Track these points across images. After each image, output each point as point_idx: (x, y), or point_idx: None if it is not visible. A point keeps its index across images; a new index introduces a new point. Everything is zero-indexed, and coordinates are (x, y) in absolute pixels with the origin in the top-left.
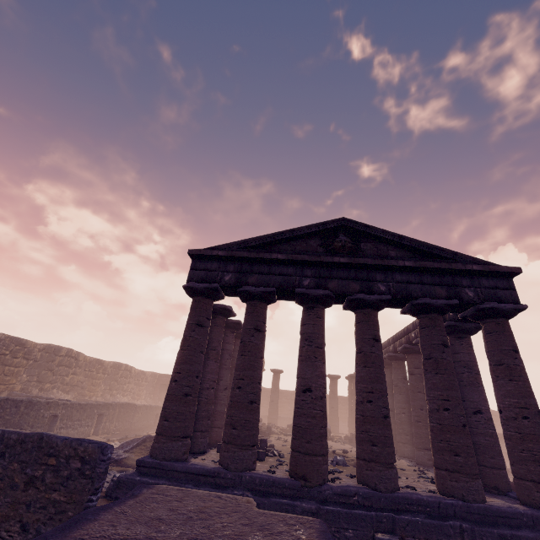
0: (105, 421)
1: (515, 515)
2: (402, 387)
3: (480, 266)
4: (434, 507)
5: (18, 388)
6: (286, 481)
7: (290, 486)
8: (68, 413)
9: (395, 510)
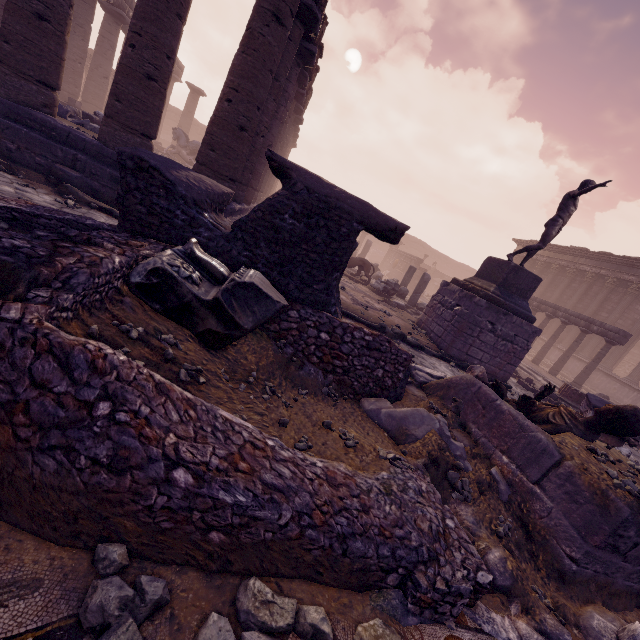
0: None
1: None
2: None
3: None
4: (62, 135)
5: None
6: None
7: None
8: None
9: (12, 120)
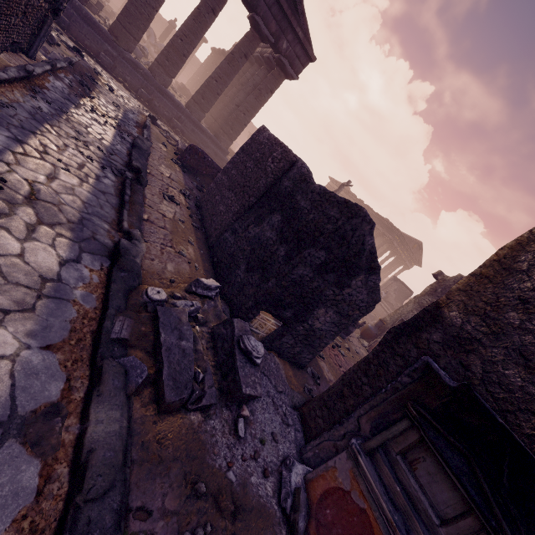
0: None
1: (205, 132)
2: None
3: (303, 36)
4: (176, 104)
5: None
6: (104, 30)
7: (106, 34)
8: None
9: (157, 91)
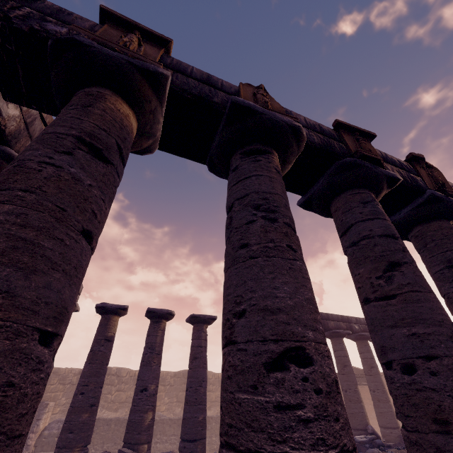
0: (210, 435)
1: None
2: None
3: None
4: None
5: (163, 409)
6: None
7: None
8: (160, 428)
9: None
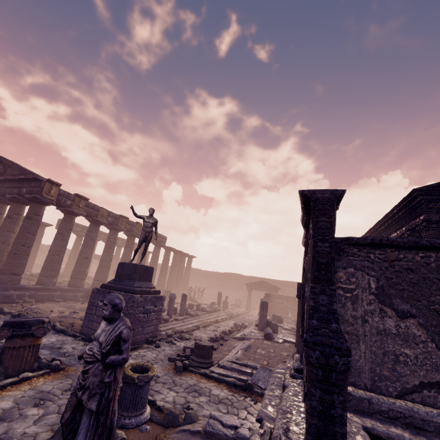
0: None
1: None
2: (124, 252)
3: (24, 176)
4: None
5: None
6: None
7: None
8: None
9: None
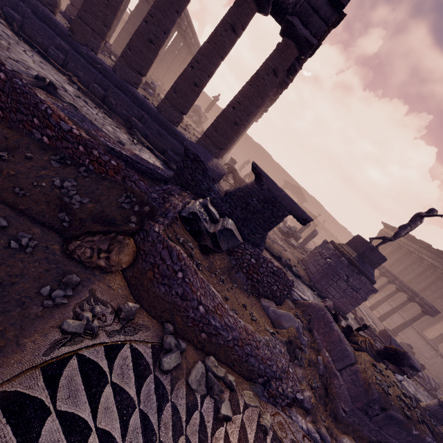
0: None
1: (178, 135)
2: None
3: None
4: (140, 102)
5: None
6: (60, 25)
7: (61, 30)
8: None
9: (118, 88)
